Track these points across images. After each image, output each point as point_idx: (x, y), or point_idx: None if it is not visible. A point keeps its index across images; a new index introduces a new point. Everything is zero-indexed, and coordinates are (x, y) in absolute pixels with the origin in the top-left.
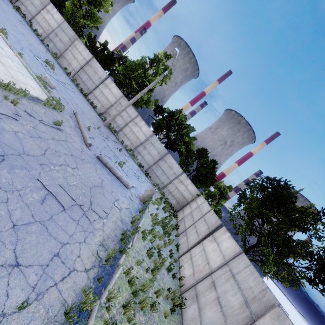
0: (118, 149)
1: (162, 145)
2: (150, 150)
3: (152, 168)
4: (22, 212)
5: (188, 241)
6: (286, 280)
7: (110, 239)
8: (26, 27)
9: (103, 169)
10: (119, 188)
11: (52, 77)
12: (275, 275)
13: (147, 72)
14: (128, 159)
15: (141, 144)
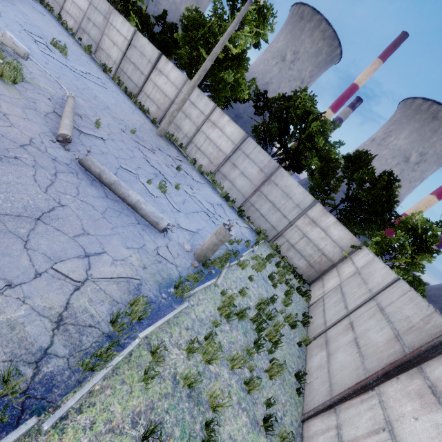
0: (174, 167)
1: (266, 154)
2: (243, 168)
3: (250, 202)
4: None
5: (331, 368)
6: None
7: None
8: (46, 17)
9: (87, 187)
10: (124, 229)
11: (50, 58)
12: None
13: (223, 24)
14: (200, 186)
15: (227, 159)
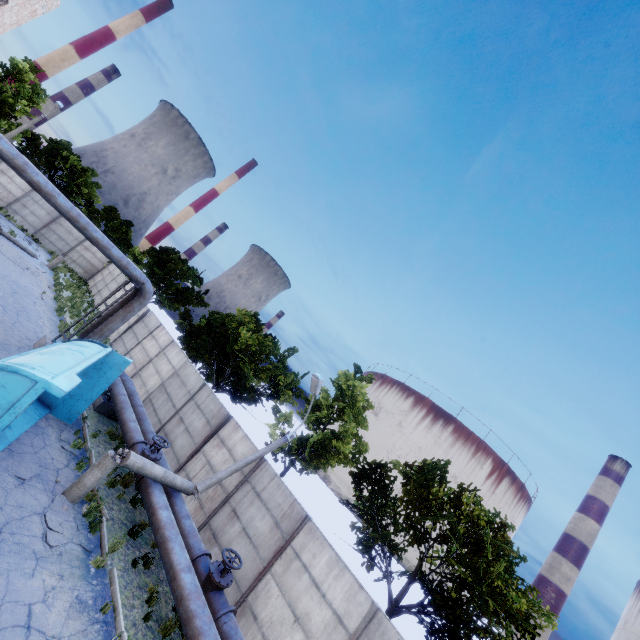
0: None
1: None
2: (33, 210)
3: (41, 233)
4: (16, 269)
5: (103, 297)
6: (167, 305)
7: (51, 285)
8: None
9: (10, 243)
10: (30, 258)
11: None
12: (162, 304)
13: (5, 94)
14: (7, 223)
15: (18, 201)
